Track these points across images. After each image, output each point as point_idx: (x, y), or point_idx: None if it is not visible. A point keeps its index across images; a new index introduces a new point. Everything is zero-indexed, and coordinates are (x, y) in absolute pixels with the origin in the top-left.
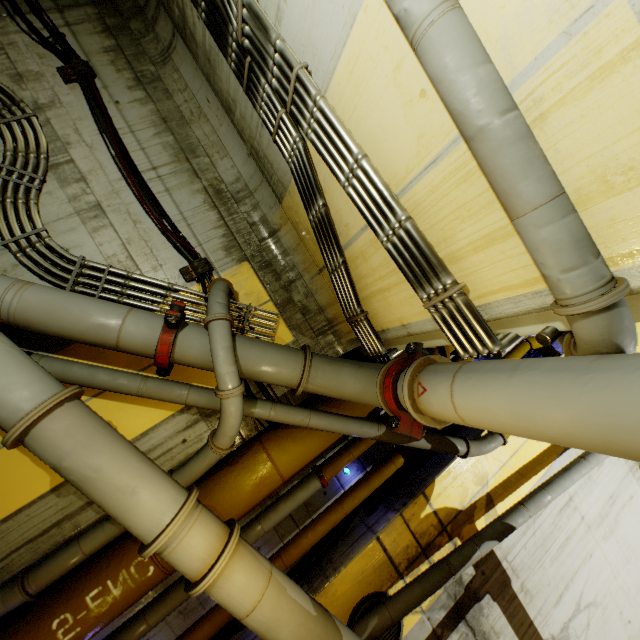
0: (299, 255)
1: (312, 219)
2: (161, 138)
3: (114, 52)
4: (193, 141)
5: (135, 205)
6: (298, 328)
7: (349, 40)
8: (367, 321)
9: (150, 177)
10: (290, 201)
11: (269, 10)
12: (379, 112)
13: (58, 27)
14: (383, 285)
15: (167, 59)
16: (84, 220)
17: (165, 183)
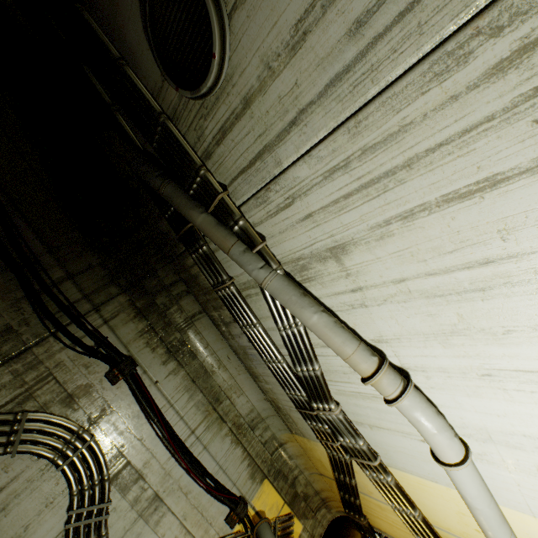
0: (301, 459)
1: (337, 474)
2: (193, 399)
3: (147, 332)
4: (216, 389)
5: (184, 477)
6: (304, 514)
7: (426, 480)
8: (368, 523)
9: (191, 442)
10: (306, 442)
11: (349, 414)
12: (436, 505)
13: (98, 327)
14: (393, 524)
15: (190, 324)
16: (146, 519)
17: (202, 441)
